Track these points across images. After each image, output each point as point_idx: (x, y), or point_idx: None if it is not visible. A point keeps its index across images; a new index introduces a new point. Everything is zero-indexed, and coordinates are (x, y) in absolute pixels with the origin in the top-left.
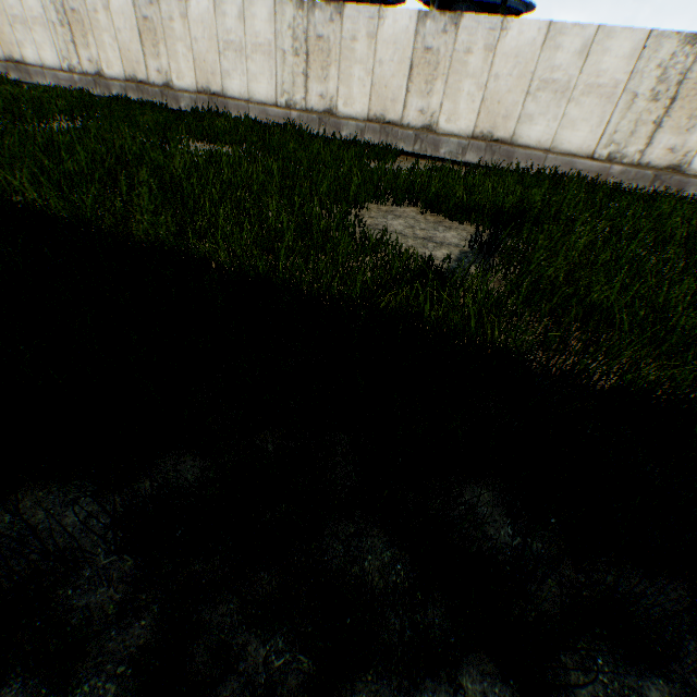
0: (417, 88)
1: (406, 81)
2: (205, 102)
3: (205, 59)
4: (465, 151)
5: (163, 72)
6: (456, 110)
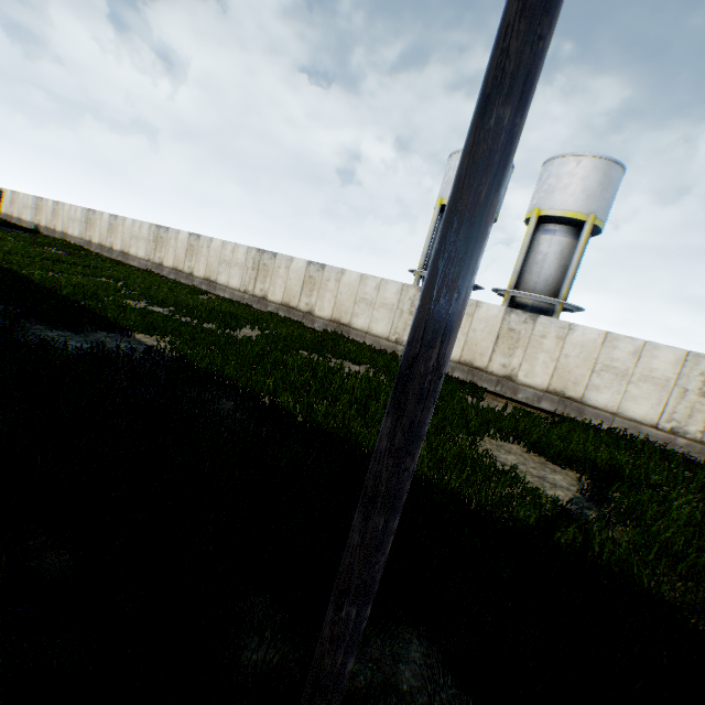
0: (501, 350)
1: (493, 344)
2: (333, 327)
3: (343, 303)
4: (540, 400)
5: (310, 304)
6: (533, 370)
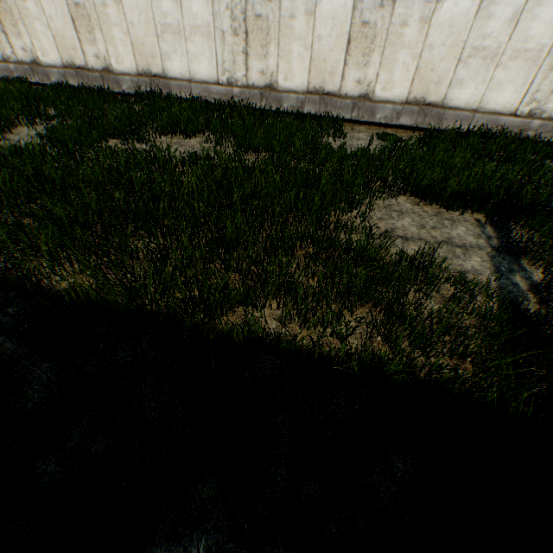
0: (355, 61)
1: (344, 54)
2: (147, 84)
3: (143, 42)
4: (399, 116)
5: (102, 57)
6: (392, 79)
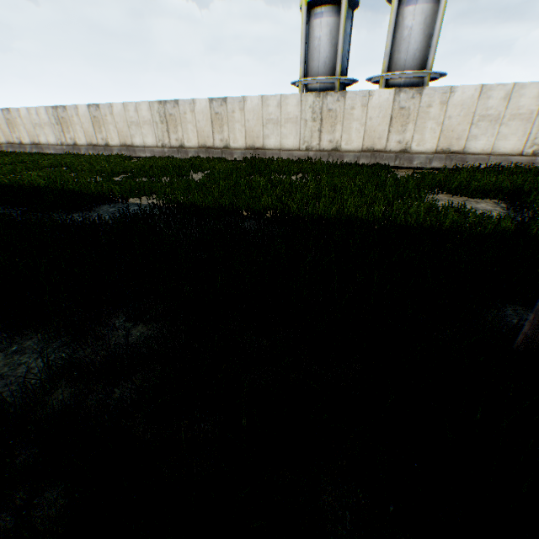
0: (395, 129)
1: (388, 126)
2: (250, 153)
3: (253, 130)
4: (431, 161)
5: (224, 140)
6: (423, 138)
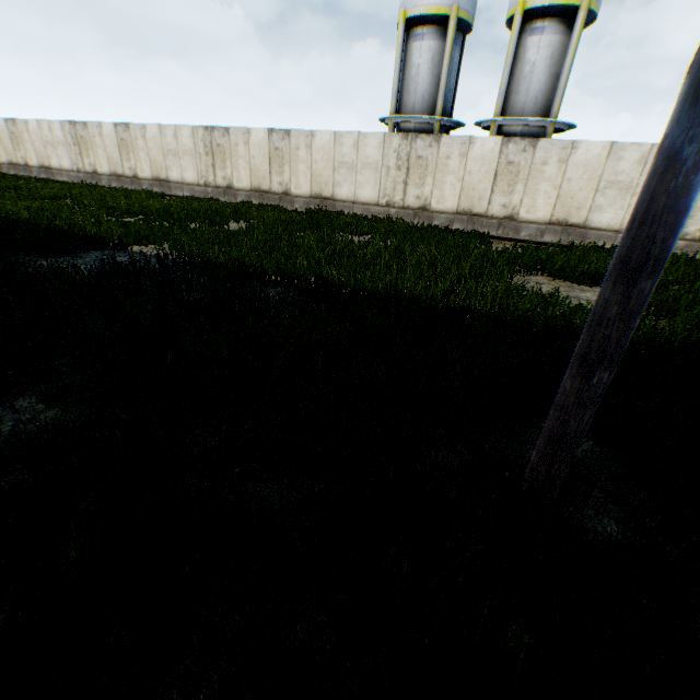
0: (500, 189)
1: (491, 184)
2: (316, 204)
3: (321, 174)
4: (543, 234)
5: (284, 184)
6: (534, 204)
